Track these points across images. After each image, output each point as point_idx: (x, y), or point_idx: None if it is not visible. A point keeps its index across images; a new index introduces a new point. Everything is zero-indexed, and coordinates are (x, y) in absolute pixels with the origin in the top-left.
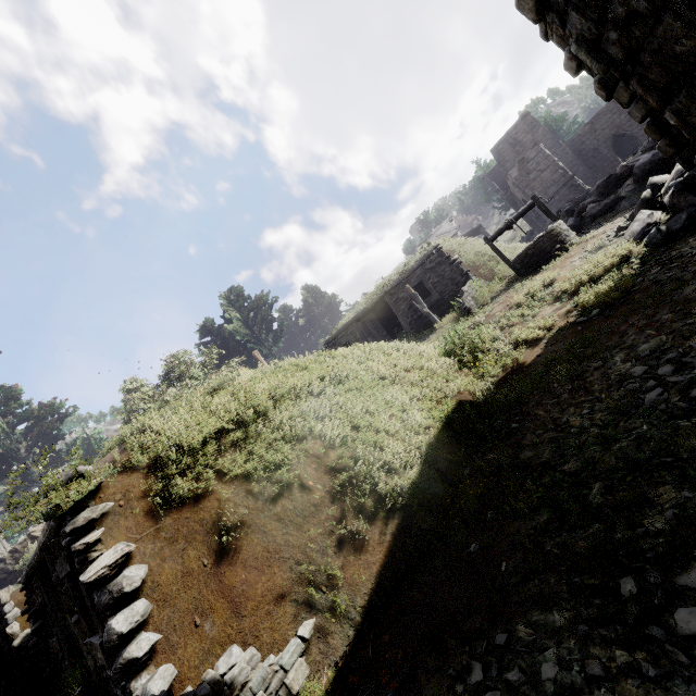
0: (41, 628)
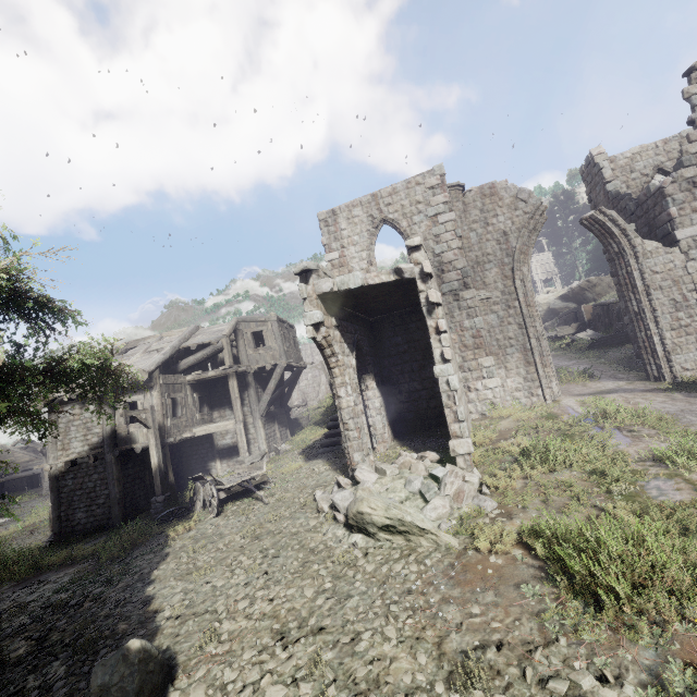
0: (595, 319)
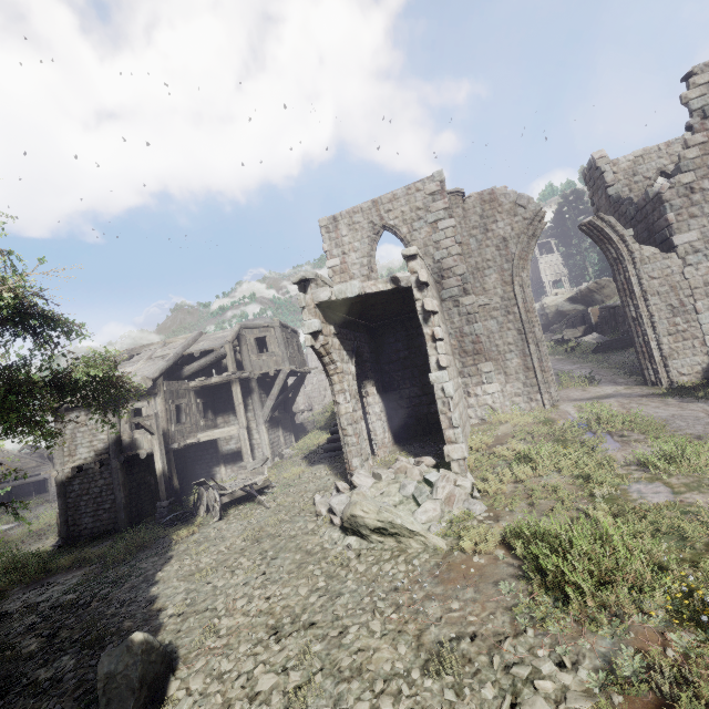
0: (602, 322)
